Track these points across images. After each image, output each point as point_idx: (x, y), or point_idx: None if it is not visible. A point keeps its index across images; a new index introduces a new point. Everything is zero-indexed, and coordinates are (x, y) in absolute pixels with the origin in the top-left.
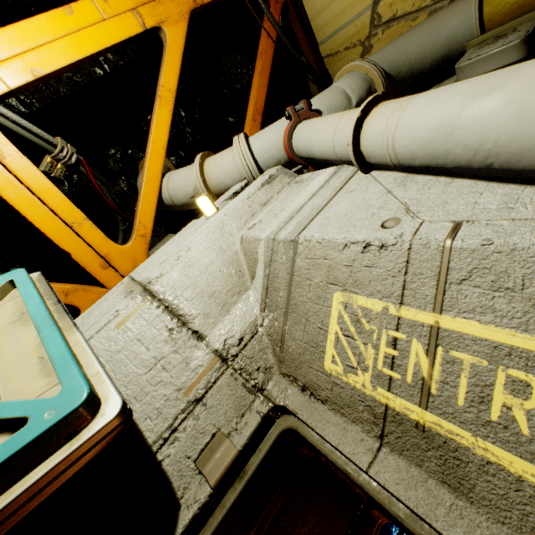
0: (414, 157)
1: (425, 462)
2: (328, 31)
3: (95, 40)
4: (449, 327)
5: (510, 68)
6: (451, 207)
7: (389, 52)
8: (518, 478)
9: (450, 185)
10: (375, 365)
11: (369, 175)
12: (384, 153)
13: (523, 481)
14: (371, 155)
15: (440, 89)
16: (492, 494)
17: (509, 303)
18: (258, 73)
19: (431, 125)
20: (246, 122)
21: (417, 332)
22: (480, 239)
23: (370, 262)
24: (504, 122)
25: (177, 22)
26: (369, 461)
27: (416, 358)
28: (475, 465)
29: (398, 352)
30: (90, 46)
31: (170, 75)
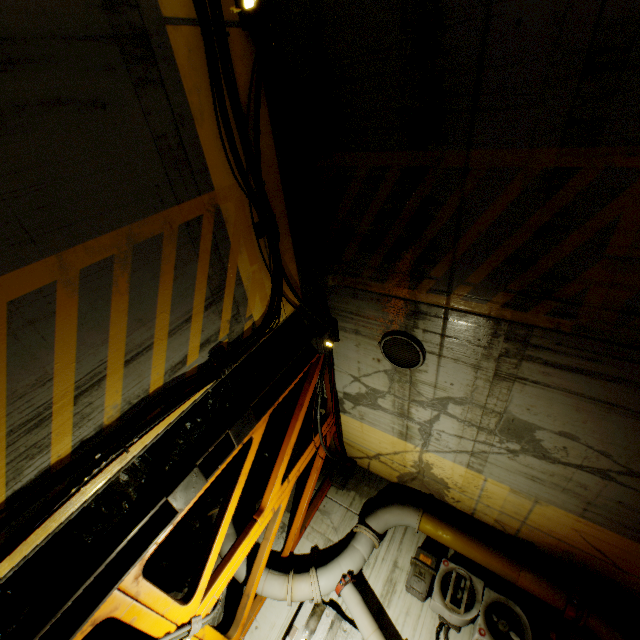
0: None
1: None
2: (351, 439)
3: (254, 539)
4: None
5: None
6: None
7: (383, 523)
8: None
9: None
10: None
11: None
12: None
13: None
14: None
15: None
16: None
17: None
18: (313, 481)
19: None
20: (299, 507)
21: None
22: None
23: None
24: None
25: (287, 494)
26: None
27: None
28: None
29: None
30: (251, 544)
31: (277, 524)
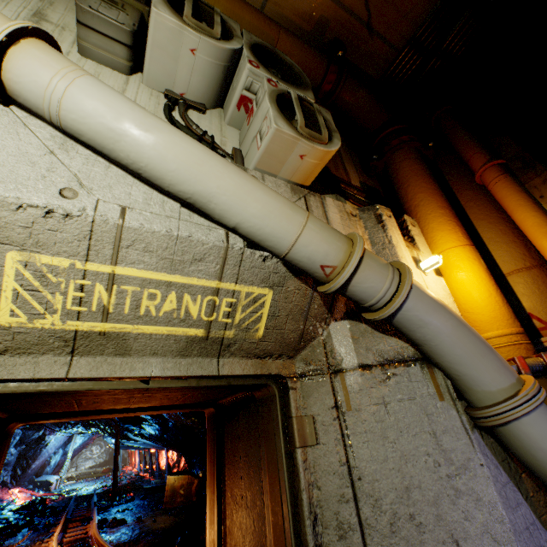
0: (81, 134)
1: (106, 351)
2: None
3: None
4: (121, 273)
5: (154, 119)
6: (116, 193)
7: None
8: (151, 334)
9: (110, 170)
10: (65, 307)
11: (10, 111)
12: (43, 107)
13: (153, 334)
14: (20, 96)
15: (106, 89)
16: (141, 346)
17: (151, 258)
18: None
19: (104, 124)
20: None
21: (100, 278)
22: (139, 223)
23: (56, 227)
24: (153, 158)
25: None
26: (67, 371)
27: (100, 294)
28: (133, 338)
29: (86, 293)
30: None
31: None
